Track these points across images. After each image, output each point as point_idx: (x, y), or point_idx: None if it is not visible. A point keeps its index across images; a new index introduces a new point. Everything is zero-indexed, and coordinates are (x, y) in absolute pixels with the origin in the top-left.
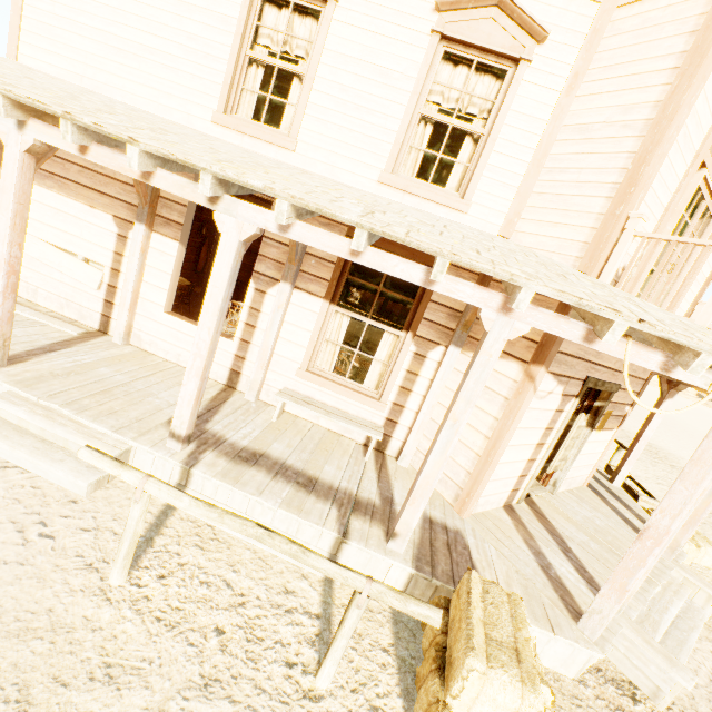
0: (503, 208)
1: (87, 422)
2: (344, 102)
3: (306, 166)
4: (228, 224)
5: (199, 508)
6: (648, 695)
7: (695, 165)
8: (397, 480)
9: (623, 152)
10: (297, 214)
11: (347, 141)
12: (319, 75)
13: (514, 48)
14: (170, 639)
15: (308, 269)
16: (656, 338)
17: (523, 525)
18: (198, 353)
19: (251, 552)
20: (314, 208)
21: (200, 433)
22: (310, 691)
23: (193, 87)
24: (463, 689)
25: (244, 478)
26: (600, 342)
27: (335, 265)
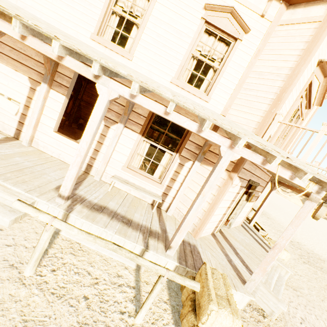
0: (224, 102)
1: (10, 186)
2: (158, 42)
3: (136, 69)
4: (103, 90)
5: (83, 235)
6: (268, 314)
7: (300, 96)
8: (167, 221)
9: (276, 86)
10: (140, 90)
11: (158, 60)
12: (147, 26)
13: (235, 33)
14: (60, 303)
15: (132, 118)
16: (287, 165)
17: (219, 242)
18: (79, 154)
19: (100, 256)
20: (151, 89)
21: (73, 195)
22: (133, 325)
23: (81, 18)
24: (207, 319)
25: (97, 219)
26: (267, 165)
27: (146, 118)
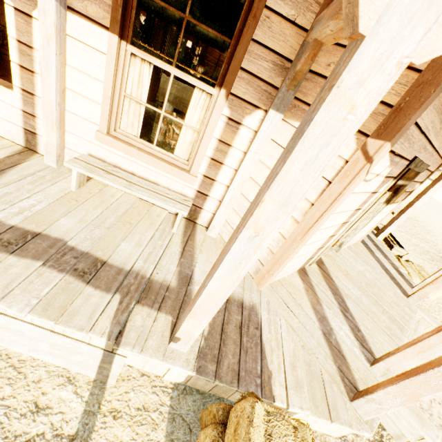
0: None
1: None
2: None
3: None
4: None
5: None
6: (391, 435)
7: None
8: (202, 252)
9: None
10: None
11: None
12: None
13: None
14: None
15: None
16: None
17: (312, 289)
18: None
19: (2, 359)
20: None
21: None
22: None
23: None
24: None
25: None
26: None
27: None
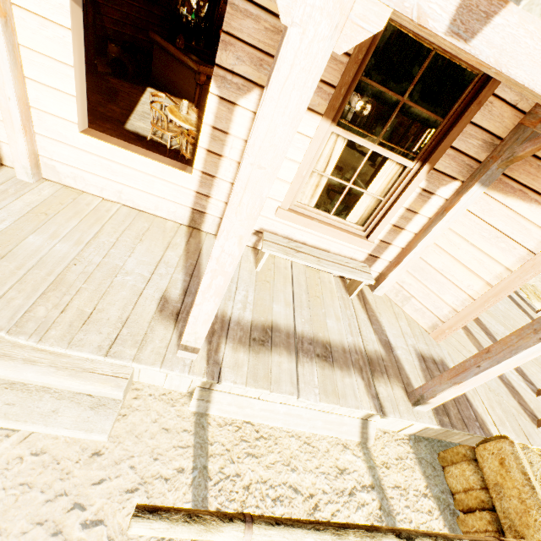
0: None
1: (61, 350)
2: None
3: None
4: None
5: None
6: None
7: None
8: (381, 315)
9: None
10: None
11: None
12: None
13: None
14: None
15: None
16: None
17: (470, 332)
18: (219, 270)
19: (296, 438)
20: None
21: None
22: None
23: None
24: None
25: (273, 373)
26: None
27: (350, 58)
